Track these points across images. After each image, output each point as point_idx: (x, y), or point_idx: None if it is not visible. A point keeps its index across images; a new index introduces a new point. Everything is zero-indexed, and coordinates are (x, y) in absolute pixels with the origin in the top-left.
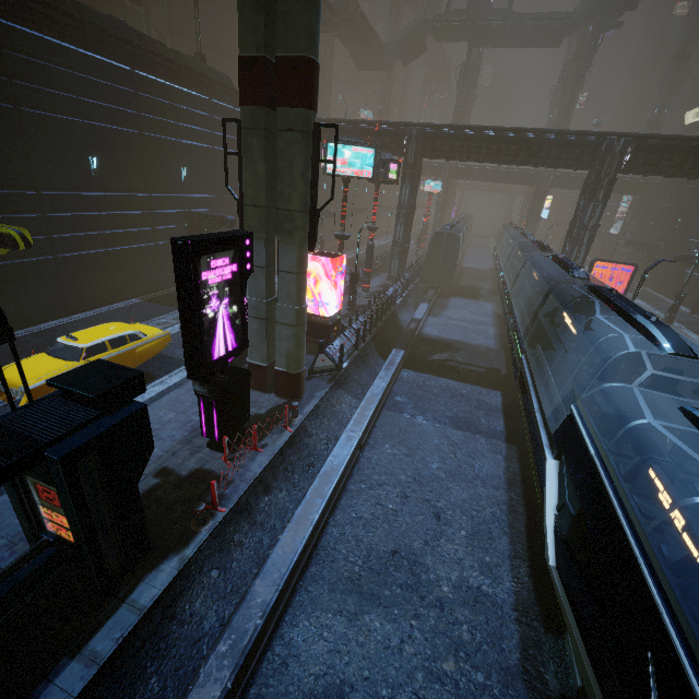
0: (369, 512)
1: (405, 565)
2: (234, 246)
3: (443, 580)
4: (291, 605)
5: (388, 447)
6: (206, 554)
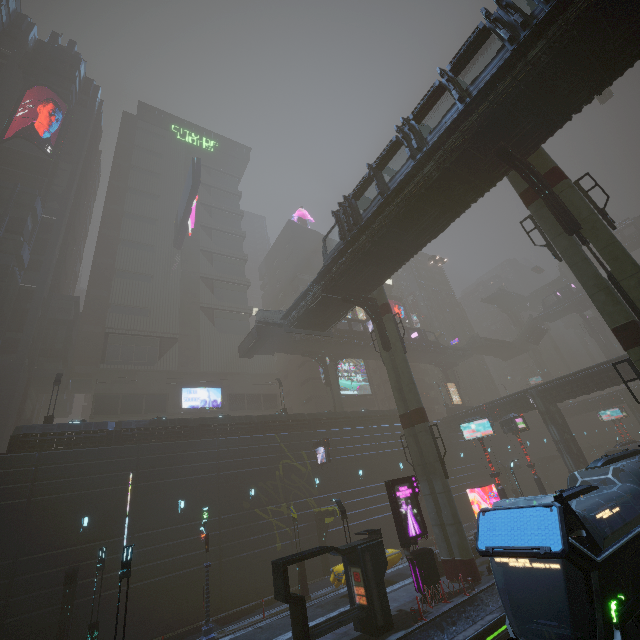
0: None
1: None
2: (407, 481)
3: None
4: None
5: None
6: (419, 636)
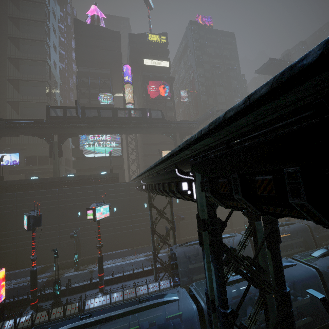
0: None
1: None
2: None
3: None
4: None
5: None
6: None
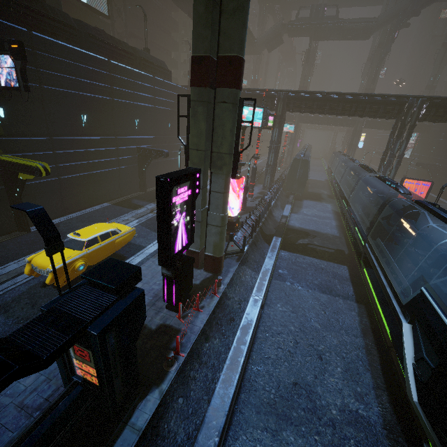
0: (274, 354)
1: (304, 393)
2: (190, 178)
3: (332, 405)
4: (232, 423)
5: (279, 306)
6: (175, 387)
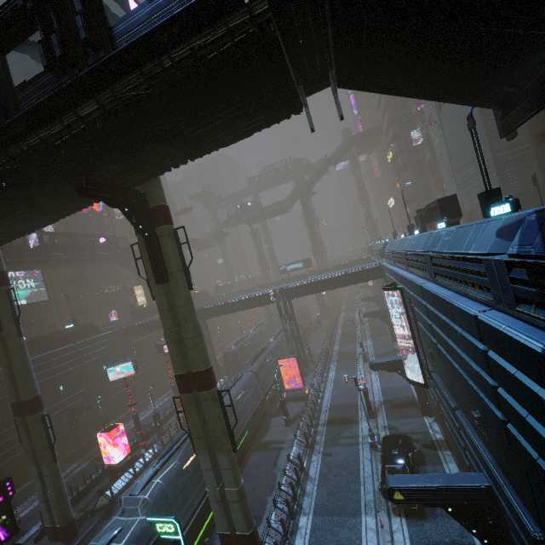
0: None
1: None
2: None
3: None
4: None
5: None
6: None
